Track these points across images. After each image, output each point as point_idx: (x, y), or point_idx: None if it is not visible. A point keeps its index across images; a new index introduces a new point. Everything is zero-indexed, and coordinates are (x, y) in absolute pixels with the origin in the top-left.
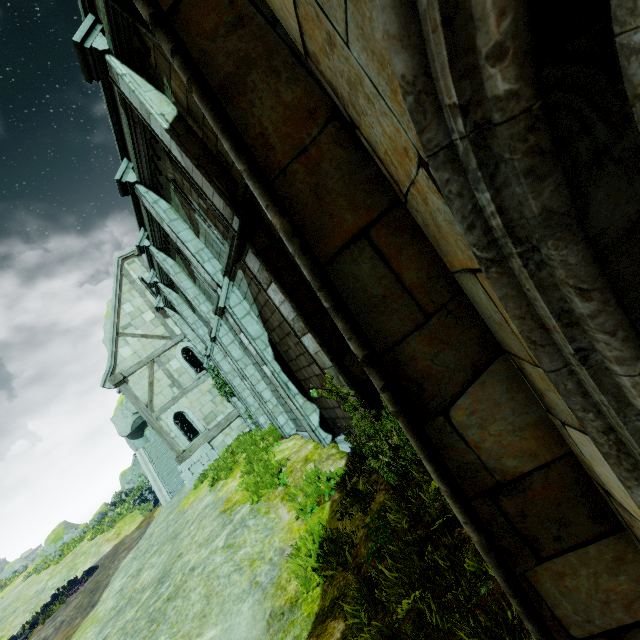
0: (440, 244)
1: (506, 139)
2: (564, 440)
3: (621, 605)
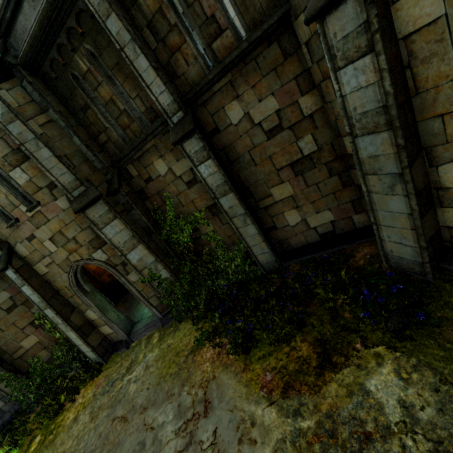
0: (66, 295)
1: (76, 286)
2: (86, 317)
3: (99, 338)
